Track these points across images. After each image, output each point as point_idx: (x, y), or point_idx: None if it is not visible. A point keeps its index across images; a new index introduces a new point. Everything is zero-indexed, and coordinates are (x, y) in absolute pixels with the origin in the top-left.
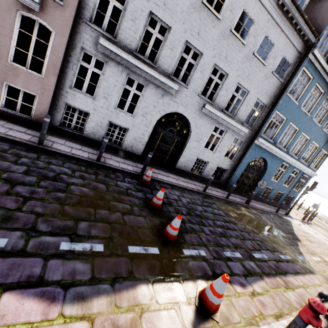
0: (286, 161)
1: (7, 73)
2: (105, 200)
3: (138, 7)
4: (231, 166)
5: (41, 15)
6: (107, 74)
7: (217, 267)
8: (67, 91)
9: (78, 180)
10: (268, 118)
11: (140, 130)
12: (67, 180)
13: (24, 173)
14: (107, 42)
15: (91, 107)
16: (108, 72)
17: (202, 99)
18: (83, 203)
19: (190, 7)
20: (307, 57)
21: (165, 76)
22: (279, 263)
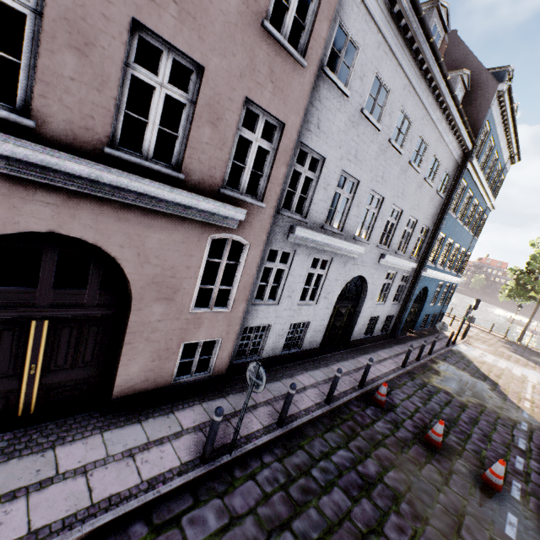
0: (442, 280)
1: (187, 328)
2: (418, 476)
3: (331, 170)
4: (397, 309)
5: (237, 229)
6: (294, 265)
7: (539, 494)
8: (248, 310)
9: (371, 462)
10: (432, 243)
11: (321, 317)
12: (370, 472)
13: (354, 502)
14: (303, 230)
15: (273, 317)
16: (295, 262)
17: (380, 249)
18: (424, 501)
19: (378, 150)
20: (465, 167)
21: (350, 239)
22: (534, 442)
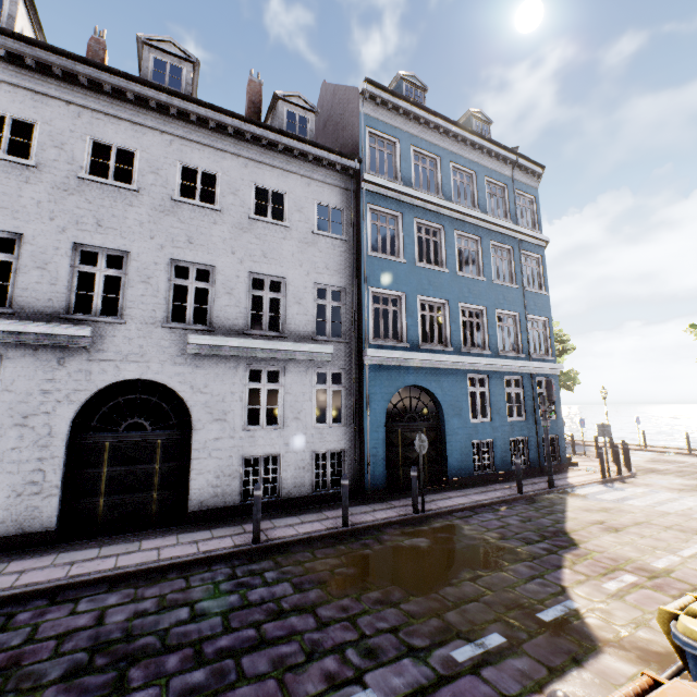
0: (472, 369)
1: None
2: None
3: None
4: (350, 437)
5: None
6: None
7: None
8: None
9: None
10: (362, 307)
11: (26, 464)
12: None
13: None
14: None
15: None
16: None
17: (179, 330)
18: None
19: (56, 191)
20: (362, 190)
21: (50, 319)
22: None
